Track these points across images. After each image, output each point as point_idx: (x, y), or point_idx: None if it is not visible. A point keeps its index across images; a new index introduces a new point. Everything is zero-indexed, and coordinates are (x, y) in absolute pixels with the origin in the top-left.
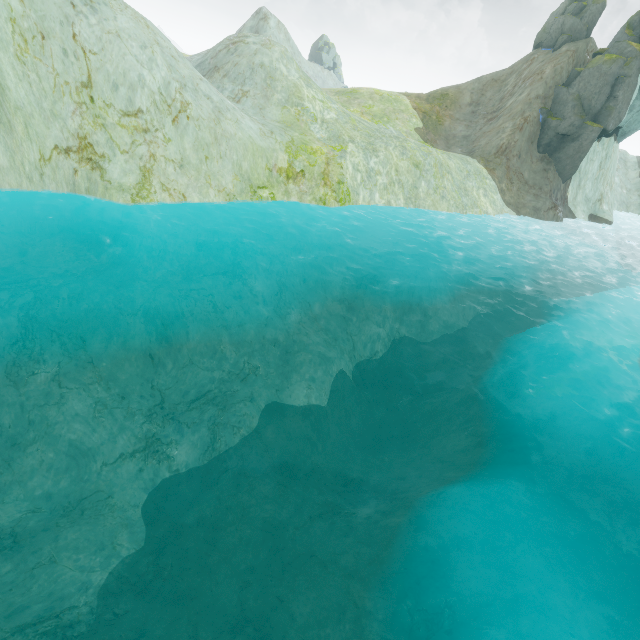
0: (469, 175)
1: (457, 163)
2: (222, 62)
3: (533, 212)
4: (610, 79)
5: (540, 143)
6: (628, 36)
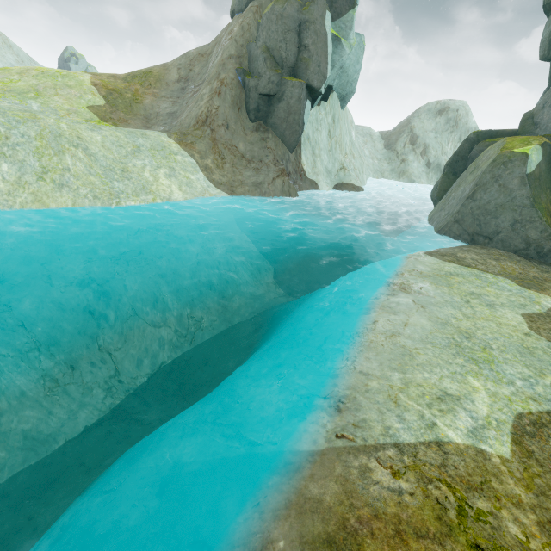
0: (139, 151)
1: (114, 136)
2: None
3: (254, 189)
4: (292, 24)
5: (248, 108)
6: None
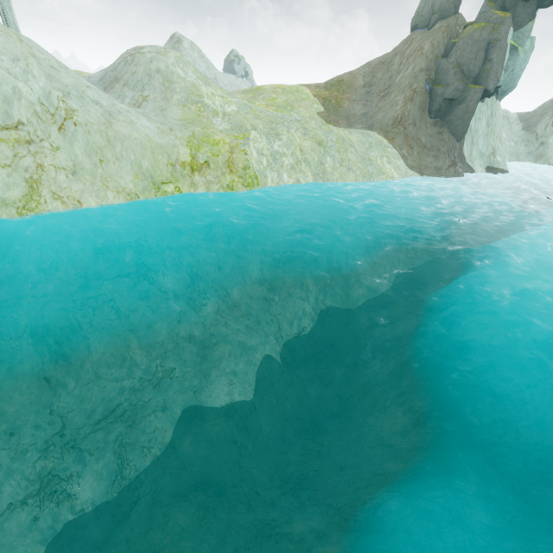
0: (371, 146)
1: (358, 137)
2: (121, 73)
3: (435, 171)
4: (483, 45)
5: (431, 110)
6: (491, 7)
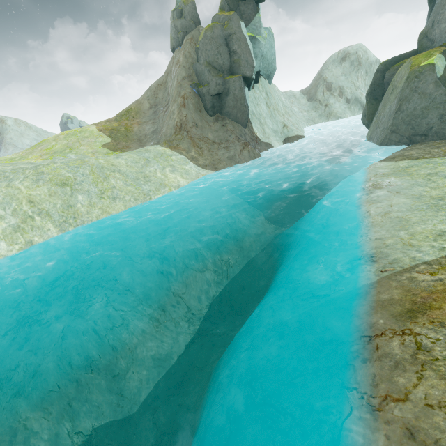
0: (148, 161)
1: (130, 157)
2: None
3: (230, 161)
4: (220, 41)
5: (206, 108)
6: None
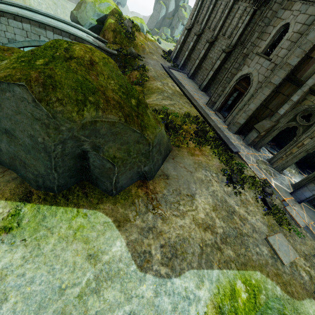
0: None
1: (70, 5)
2: None
3: None
4: None
5: None
6: None
